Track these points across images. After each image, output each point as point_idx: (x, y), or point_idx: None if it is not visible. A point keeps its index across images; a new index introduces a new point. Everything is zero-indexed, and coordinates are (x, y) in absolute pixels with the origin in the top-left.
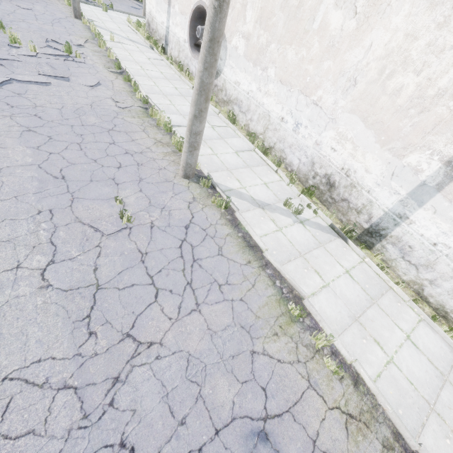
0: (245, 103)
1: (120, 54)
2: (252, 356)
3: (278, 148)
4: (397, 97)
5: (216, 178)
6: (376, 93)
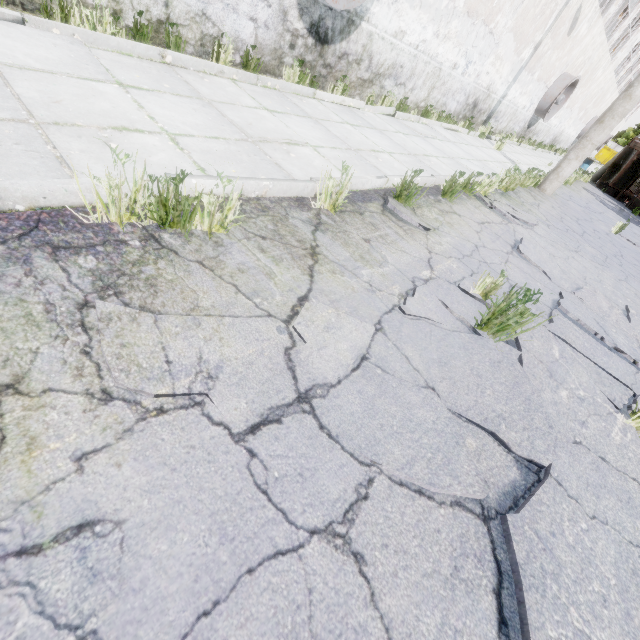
0: (408, 67)
1: (198, 167)
2: (594, 203)
3: (440, 104)
4: (537, 7)
5: None
6: (530, 7)
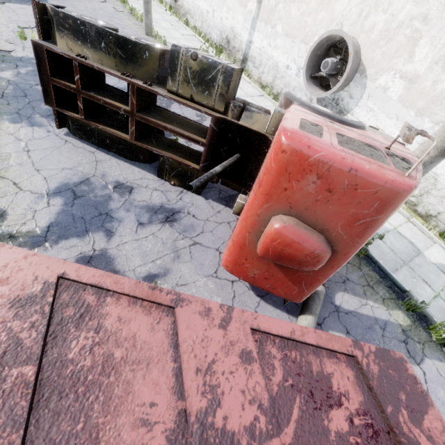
0: (192, 11)
1: None
2: None
3: (208, 32)
4: None
5: (164, 39)
6: None
